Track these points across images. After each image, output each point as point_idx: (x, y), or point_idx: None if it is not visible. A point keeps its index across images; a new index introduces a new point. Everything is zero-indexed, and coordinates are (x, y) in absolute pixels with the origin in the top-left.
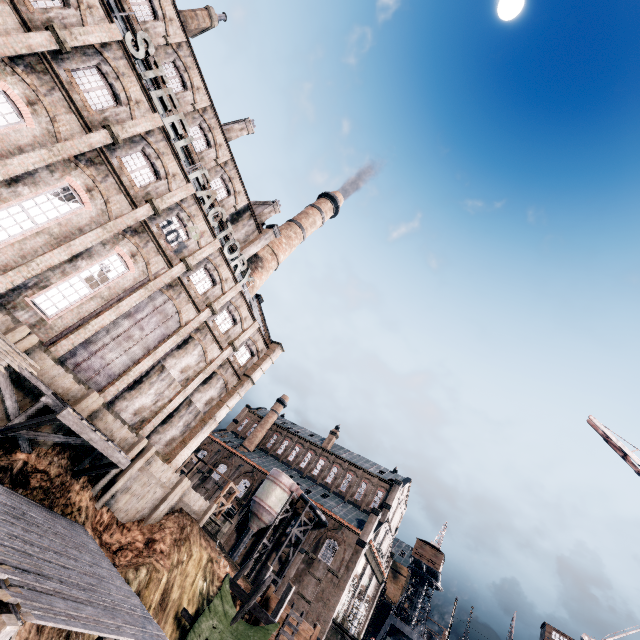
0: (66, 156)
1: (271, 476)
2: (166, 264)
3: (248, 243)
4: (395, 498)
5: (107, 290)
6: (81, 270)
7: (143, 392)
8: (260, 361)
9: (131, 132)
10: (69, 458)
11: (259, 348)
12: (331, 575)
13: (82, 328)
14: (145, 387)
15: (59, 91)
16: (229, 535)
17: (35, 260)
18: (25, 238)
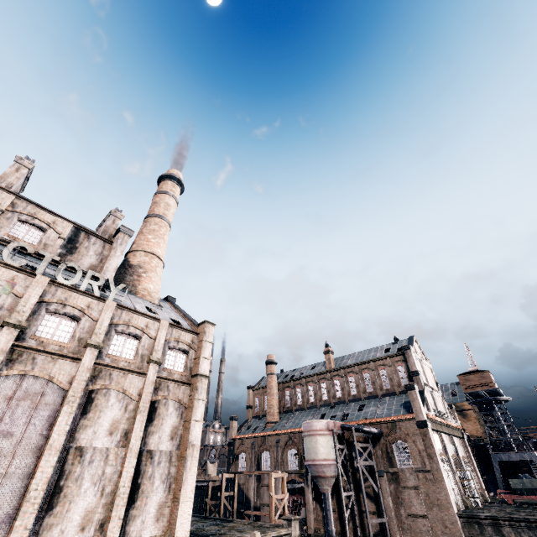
0: None
1: (305, 432)
2: None
3: (105, 260)
4: (415, 361)
5: None
6: None
7: (73, 497)
8: (198, 352)
9: None
10: None
11: (187, 341)
12: (422, 474)
13: None
14: (71, 489)
15: None
16: (313, 511)
17: None
18: None
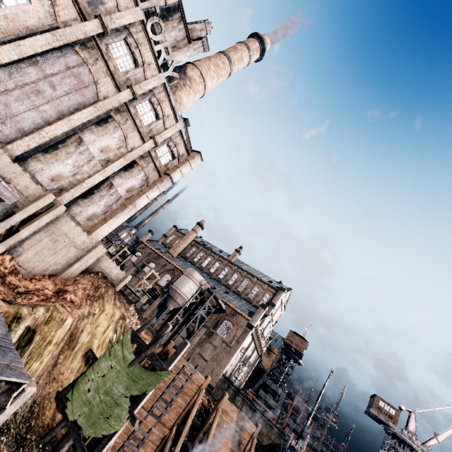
0: None
1: (186, 272)
2: (78, 15)
3: (177, 49)
4: (279, 300)
5: (3, 19)
6: None
7: (60, 160)
8: (180, 164)
9: None
10: None
11: (180, 152)
12: (225, 345)
13: None
14: (61, 155)
15: None
16: (152, 310)
17: None
18: None
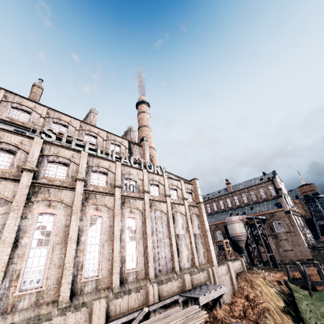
0: (79, 208)
1: (228, 222)
2: (141, 200)
3: (143, 155)
4: (278, 183)
5: (138, 234)
6: (126, 239)
7: (182, 251)
8: (195, 192)
9: (83, 170)
10: (202, 306)
11: (190, 188)
12: (289, 233)
13: (148, 257)
14: (180, 249)
15: (50, 188)
16: (234, 255)
17: (114, 256)
18: (102, 253)
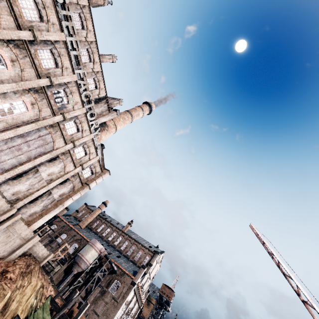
0: (2, 38)
1: (91, 243)
2: (52, 113)
3: (102, 115)
4: (155, 261)
5: (11, 119)
6: None
7: (21, 182)
8: (96, 177)
9: (46, 38)
10: None
11: (97, 170)
12: (114, 300)
13: None
14: (23, 179)
15: (6, 2)
16: (59, 274)
17: None
18: None
